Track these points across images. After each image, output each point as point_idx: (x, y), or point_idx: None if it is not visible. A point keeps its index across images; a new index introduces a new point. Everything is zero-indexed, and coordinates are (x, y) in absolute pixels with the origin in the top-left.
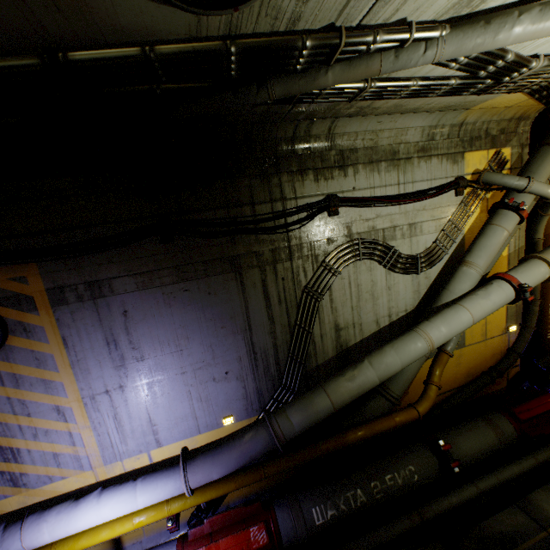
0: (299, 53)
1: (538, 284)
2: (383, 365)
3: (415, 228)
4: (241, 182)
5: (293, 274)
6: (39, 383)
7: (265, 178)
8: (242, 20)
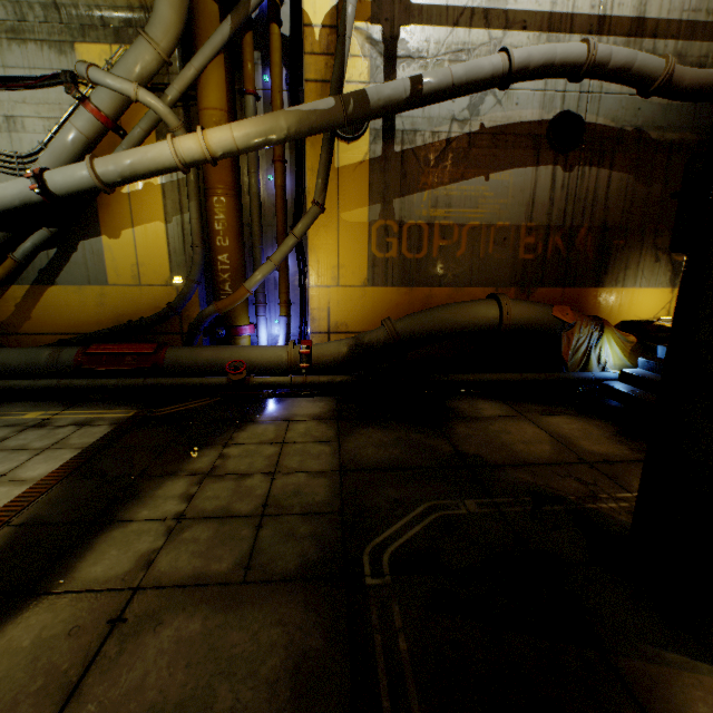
0: None
1: (194, 226)
2: None
3: (16, 122)
4: None
5: None
6: None
7: None
8: None
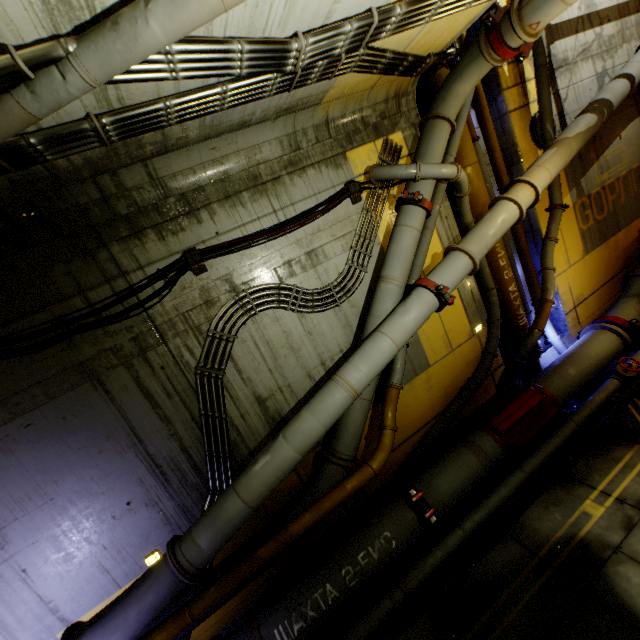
0: None
1: (487, 272)
2: (299, 435)
3: (316, 255)
4: (54, 271)
5: (175, 358)
6: None
7: (87, 256)
8: None
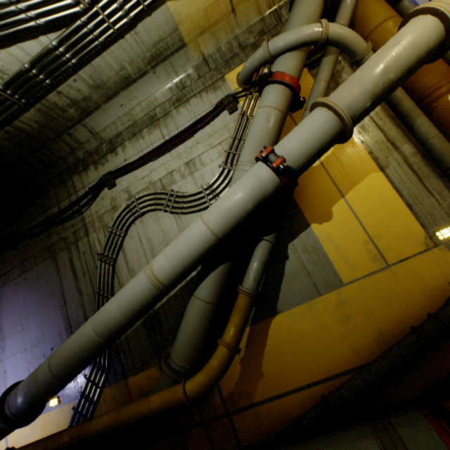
0: None
1: (439, 144)
2: (100, 313)
3: (194, 163)
4: (51, 194)
5: (91, 246)
6: None
7: (64, 184)
8: None
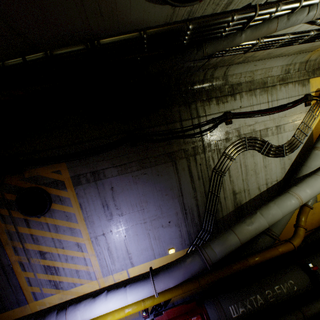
0: (227, 24)
1: None
2: (270, 215)
3: (280, 128)
4: (173, 109)
5: (206, 161)
6: (68, 230)
7: (187, 105)
8: (198, 8)
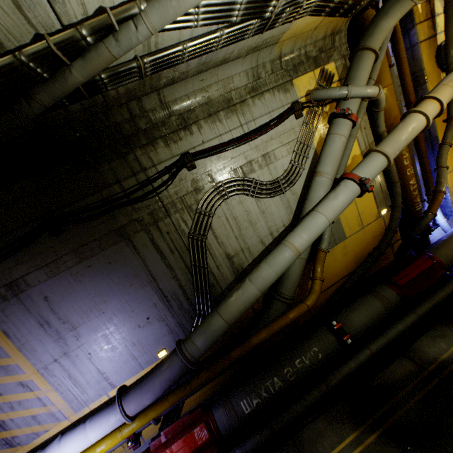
0: (27, 67)
1: (394, 170)
2: (260, 279)
3: (269, 157)
4: (102, 168)
5: (175, 226)
6: None
7: (121, 158)
8: None
